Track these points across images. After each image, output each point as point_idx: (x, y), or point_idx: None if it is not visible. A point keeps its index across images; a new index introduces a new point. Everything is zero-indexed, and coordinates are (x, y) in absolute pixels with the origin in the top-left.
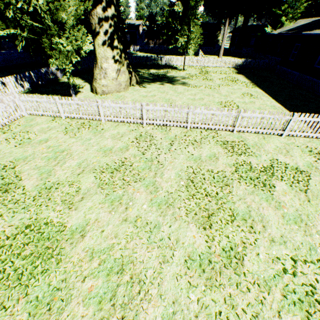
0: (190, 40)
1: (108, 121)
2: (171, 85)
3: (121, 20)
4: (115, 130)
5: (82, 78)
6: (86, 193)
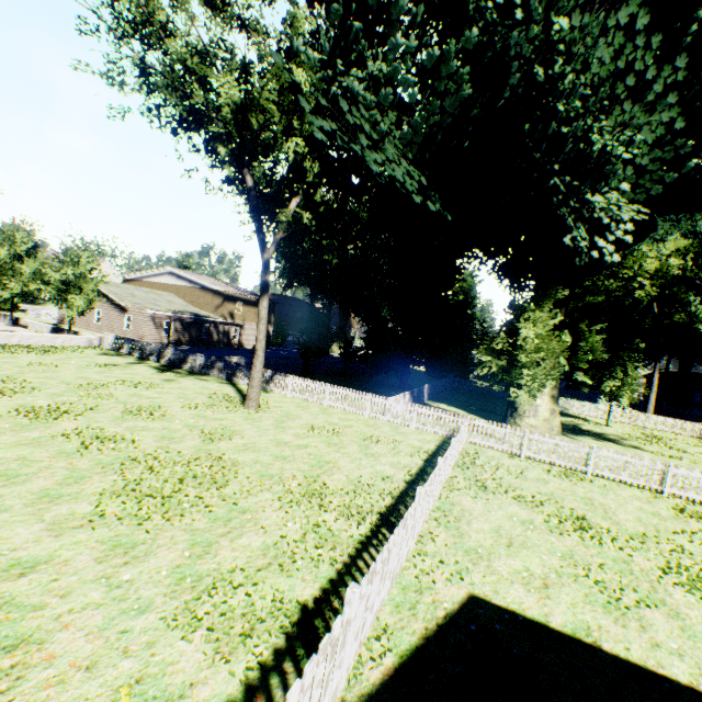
0: (622, 385)
1: (595, 476)
2: (618, 445)
3: (470, 339)
4: (625, 491)
5: (454, 406)
6: (701, 555)
